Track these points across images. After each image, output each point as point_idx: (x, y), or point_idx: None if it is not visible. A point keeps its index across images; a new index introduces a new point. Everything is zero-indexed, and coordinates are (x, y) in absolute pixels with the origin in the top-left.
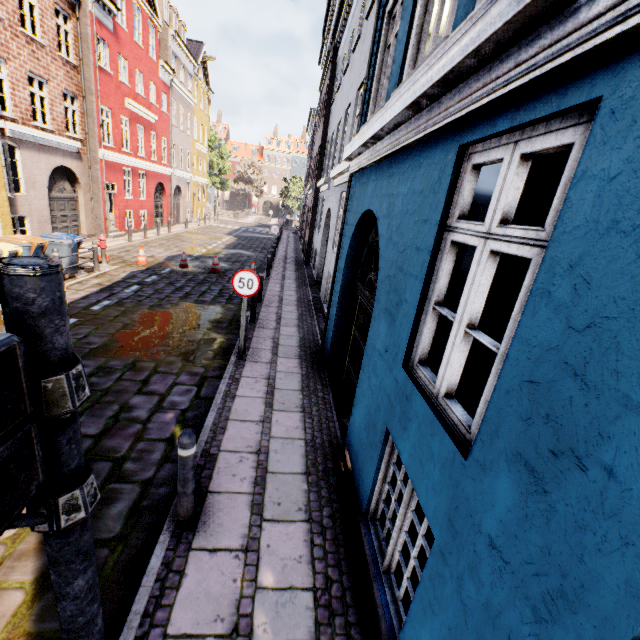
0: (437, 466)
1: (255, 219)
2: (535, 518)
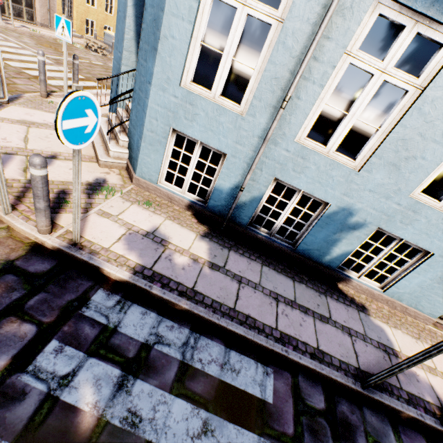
0: None
1: None
2: None
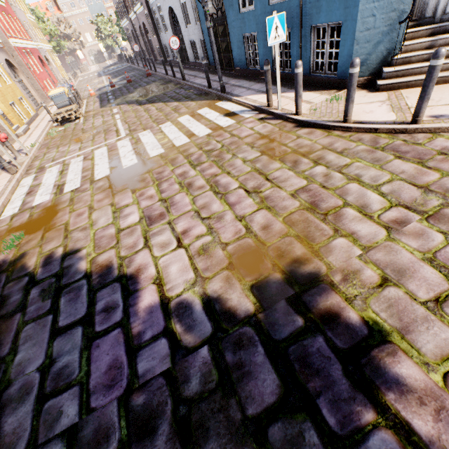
0: (252, 20)
1: (96, 67)
2: (261, 1)
